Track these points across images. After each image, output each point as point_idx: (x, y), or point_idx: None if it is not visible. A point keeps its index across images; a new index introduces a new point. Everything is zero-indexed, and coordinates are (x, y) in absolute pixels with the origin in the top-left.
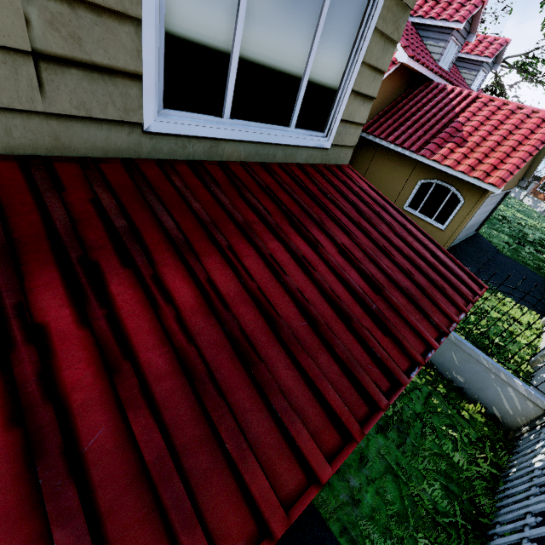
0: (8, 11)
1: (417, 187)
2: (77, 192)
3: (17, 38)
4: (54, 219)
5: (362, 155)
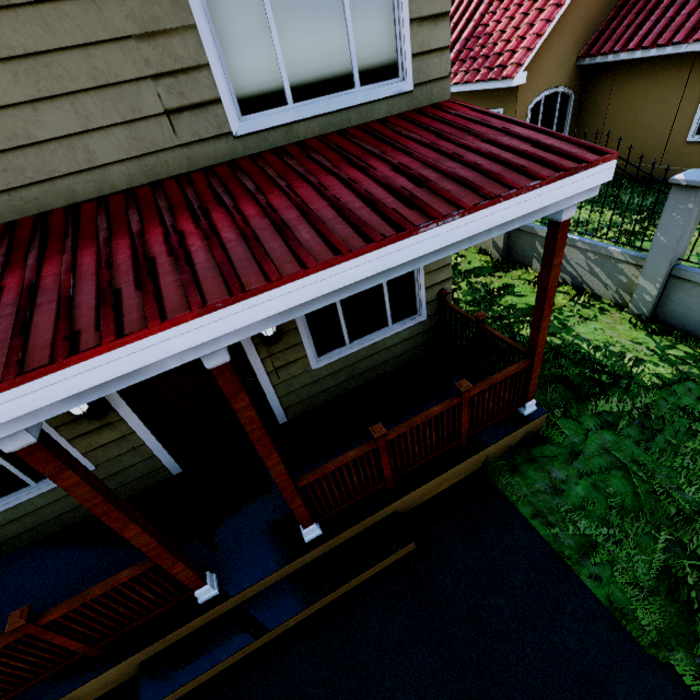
0: (151, 95)
1: None
2: (201, 183)
3: (158, 108)
4: (189, 195)
5: (593, 92)
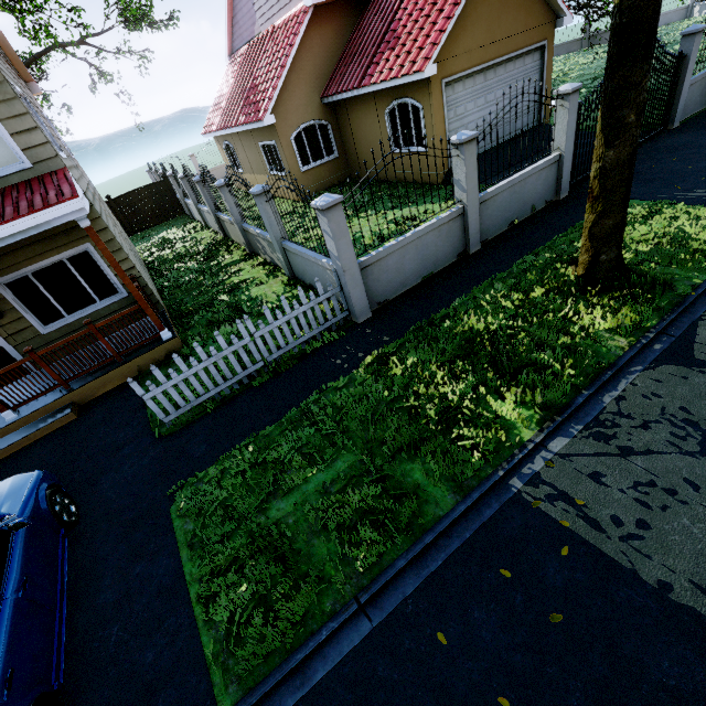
0: None
1: (388, 121)
2: None
3: None
4: None
5: (342, 121)
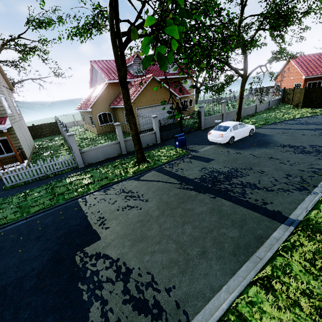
0: None
1: (125, 115)
2: None
3: None
4: None
5: (115, 113)
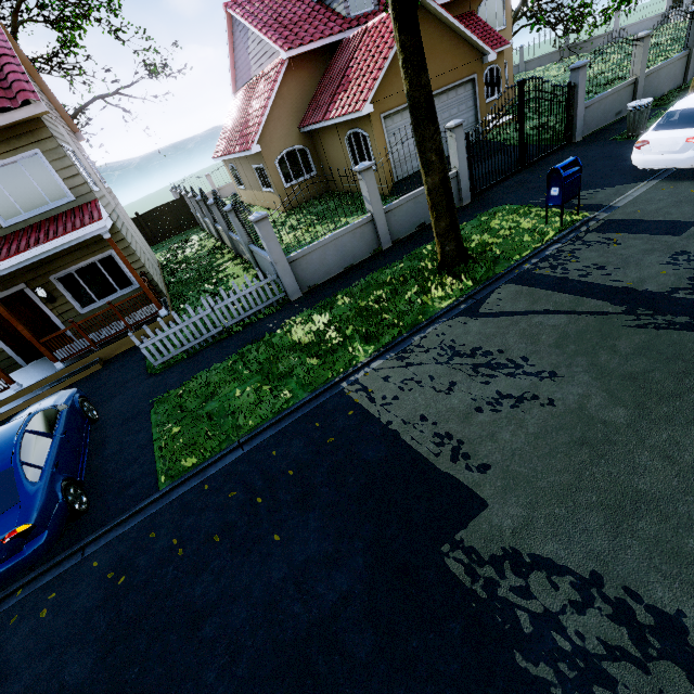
0: None
1: (347, 146)
2: None
3: None
4: None
5: (317, 146)
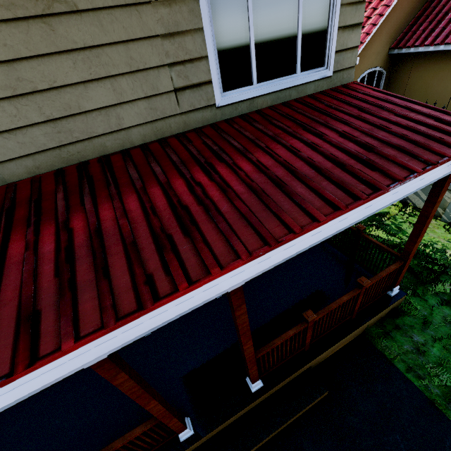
0: (166, 78)
1: None
2: (197, 142)
3: (169, 87)
4: (192, 152)
5: (398, 71)
